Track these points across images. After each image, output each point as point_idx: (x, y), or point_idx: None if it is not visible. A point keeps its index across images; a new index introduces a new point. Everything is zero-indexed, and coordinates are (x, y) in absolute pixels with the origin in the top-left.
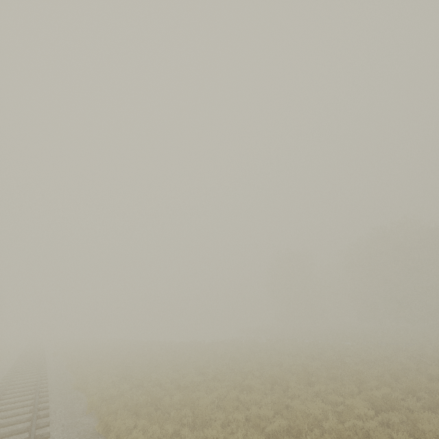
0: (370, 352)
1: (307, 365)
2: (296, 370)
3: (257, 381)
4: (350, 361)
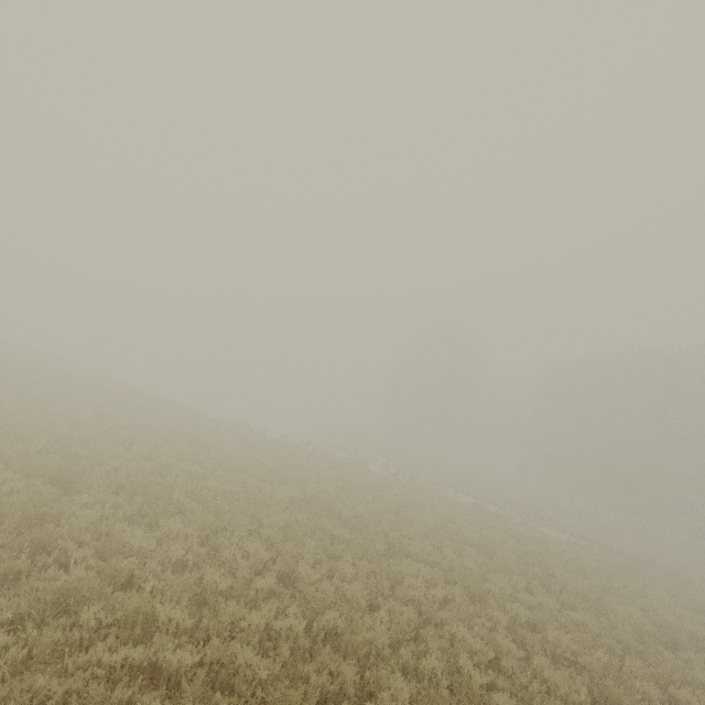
0: (650, 597)
1: (588, 638)
2: (560, 642)
3: (502, 701)
4: (624, 615)
